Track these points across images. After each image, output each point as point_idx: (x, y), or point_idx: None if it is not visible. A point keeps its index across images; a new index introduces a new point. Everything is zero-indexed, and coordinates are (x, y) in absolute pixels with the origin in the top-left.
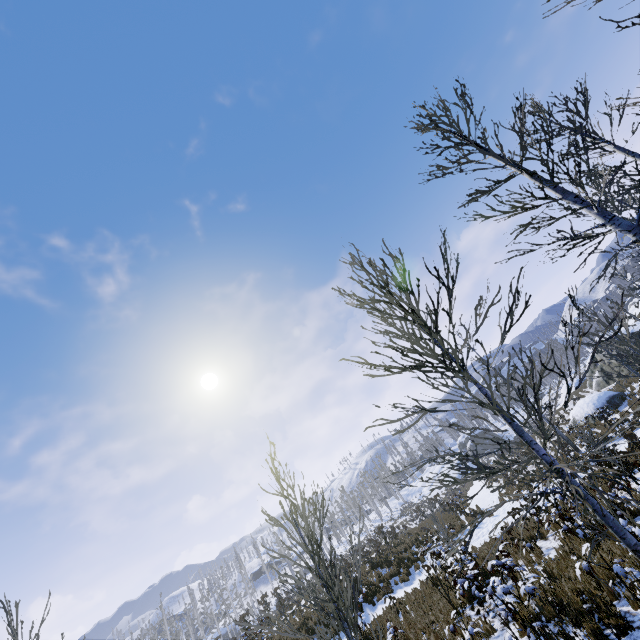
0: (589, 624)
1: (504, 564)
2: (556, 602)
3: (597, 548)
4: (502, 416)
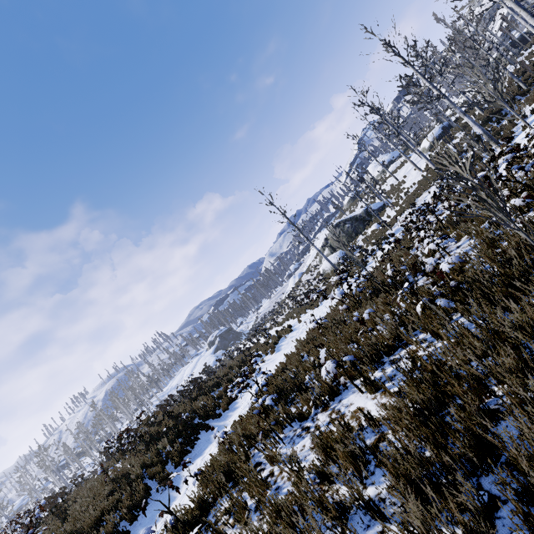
0: None
1: None
2: None
3: None
4: None
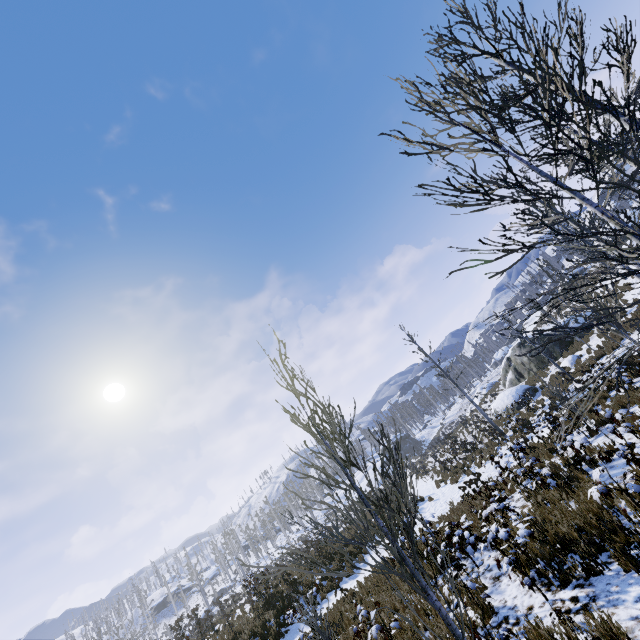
0: (618, 544)
1: (507, 506)
2: (557, 541)
3: (607, 471)
4: (637, 237)
